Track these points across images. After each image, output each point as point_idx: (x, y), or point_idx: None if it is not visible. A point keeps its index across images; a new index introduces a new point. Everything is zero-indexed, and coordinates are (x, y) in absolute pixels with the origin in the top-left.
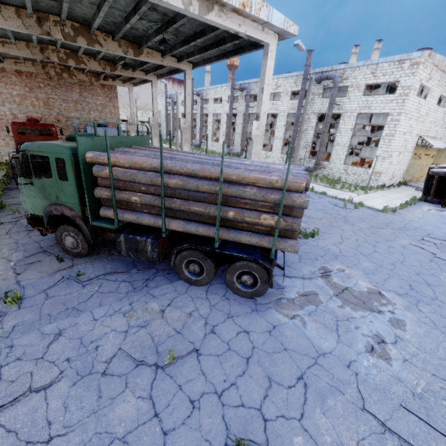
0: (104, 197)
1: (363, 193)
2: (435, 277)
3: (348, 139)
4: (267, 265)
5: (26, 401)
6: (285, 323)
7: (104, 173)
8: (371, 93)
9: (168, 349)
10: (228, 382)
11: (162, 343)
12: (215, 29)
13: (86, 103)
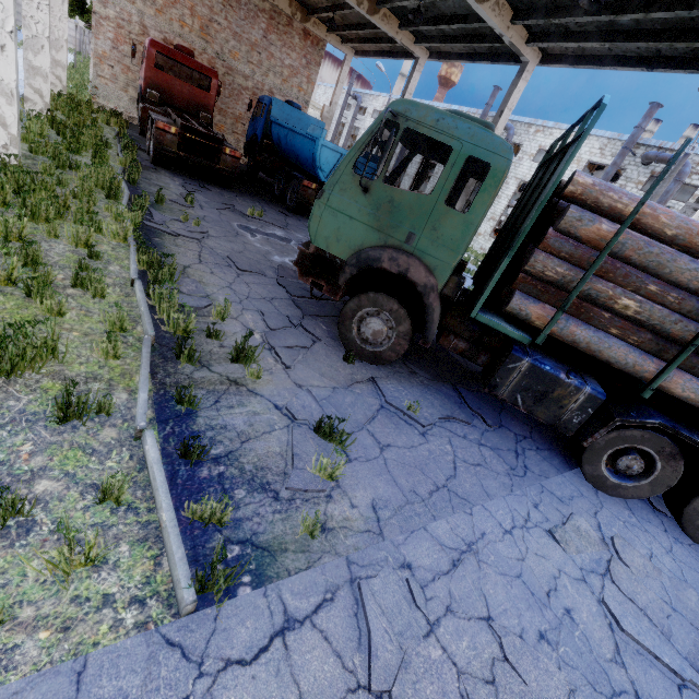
0: (548, 276)
1: None
2: None
3: None
4: None
5: None
6: None
7: (595, 228)
8: None
9: (695, 653)
10: None
11: (672, 633)
12: None
13: (268, 55)
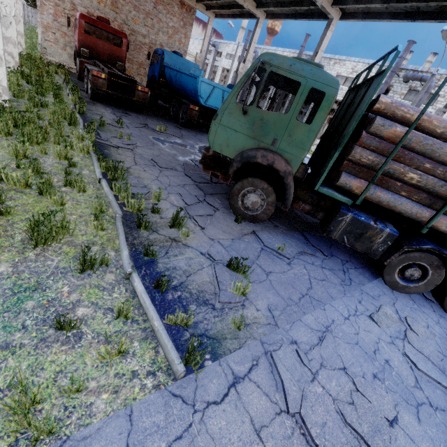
0: (363, 162)
1: None
2: None
3: None
4: None
5: (394, 440)
6: None
7: (392, 130)
8: None
9: None
10: None
11: (445, 369)
12: None
13: (158, 20)
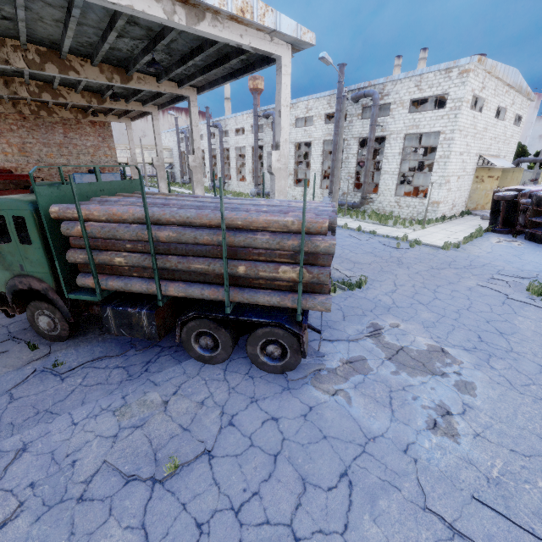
0: (80, 261)
1: (420, 228)
2: (508, 323)
3: (397, 165)
4: (295, 329)
5: None
6: (325, 401)
7: (76, 230)
8: (419, 110)
9: (170, 454)
10: (249, 491)
11: (163, 447)
12: (214, 43)
13: (74, 146)
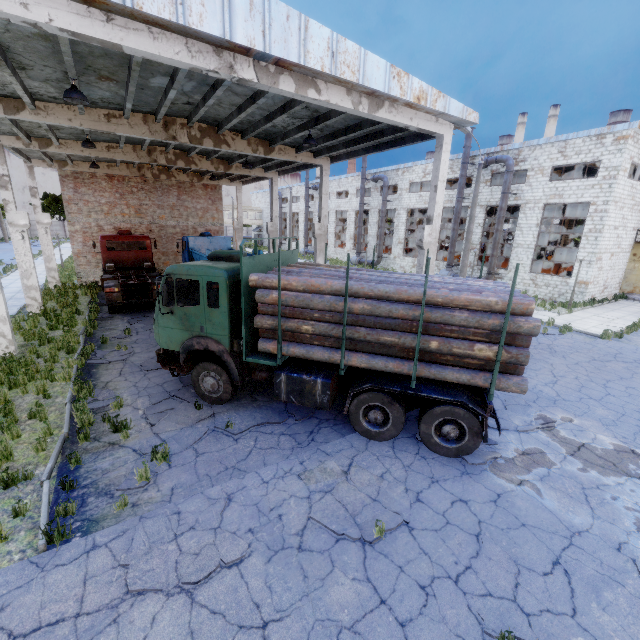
0: (266, 327)
1: (566, 312)
2: None
3: (534, 238)
4: (479, 410)
5: (220, 578)
6: (511, 490)
7: (270, 298)
8: (556, 176)
9: (369, 521)
10: (461, 564)
11: (359, 513)
12: (376, 123)
13: (185, 208)
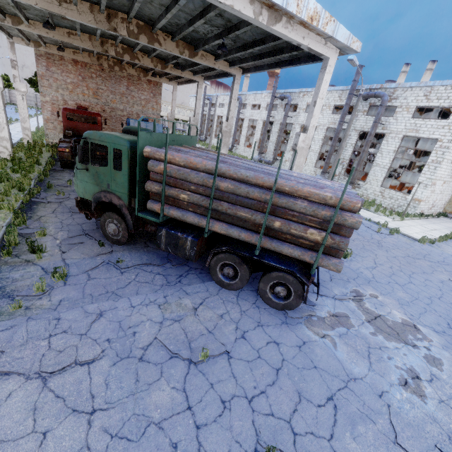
0: (154, 191)
1: (399, 219)
2: None
3: (389, 160)
4: (304, 279)
5: (72, 371)
6: (315, 340)
7: (159, 168)
8: (419, 116)
9: (200, 346)
10: (258, 389)
11: (195, 340)
12: (276, 39)
13: (132, 97)
